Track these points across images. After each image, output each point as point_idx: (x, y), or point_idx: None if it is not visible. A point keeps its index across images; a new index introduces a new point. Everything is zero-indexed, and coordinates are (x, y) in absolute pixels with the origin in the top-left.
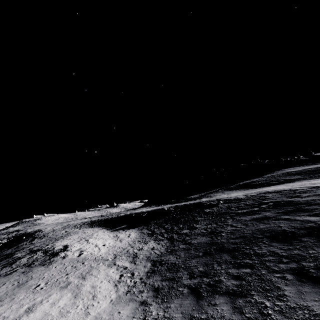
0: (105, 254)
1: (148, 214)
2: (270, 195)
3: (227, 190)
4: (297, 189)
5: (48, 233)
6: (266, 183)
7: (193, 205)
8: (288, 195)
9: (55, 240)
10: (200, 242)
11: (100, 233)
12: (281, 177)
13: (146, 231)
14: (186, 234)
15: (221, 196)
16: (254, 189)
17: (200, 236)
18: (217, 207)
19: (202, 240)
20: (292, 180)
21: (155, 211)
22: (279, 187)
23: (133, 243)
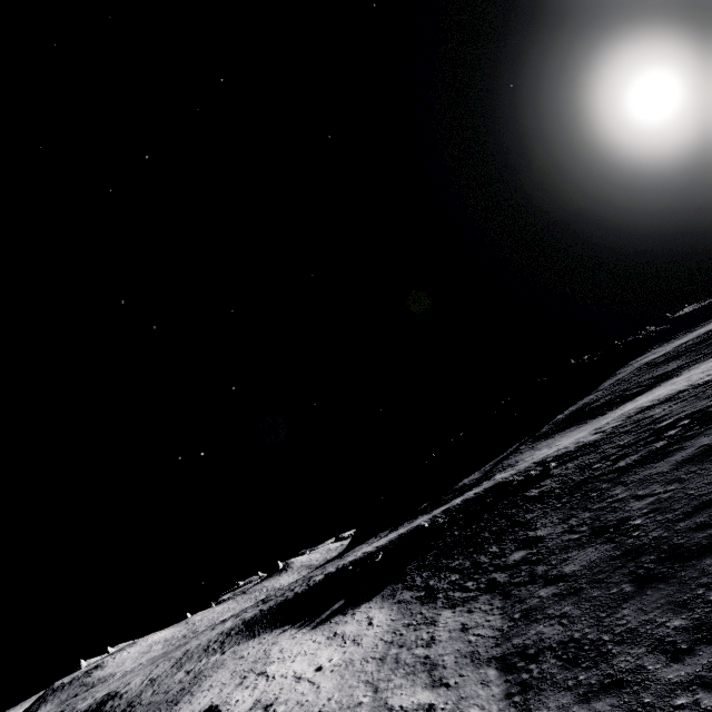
0: (341, 690)
1: (385, 553)
2: (657, 411)
3: (540, 440)
4: (707, 379)
5: (139, 695)
6: (619, 398)
7: (486, 494)
8: (706, 395)
9: (168, 705)
10: (591, 563)
11: (286, 642)
12: (642, 375)
13: (408, 595)
14: (526, 561)
15: (536, 455)
16: (603, 417)
17: (573, 550)
18: (550, 477)
19: (591, 557)
20: (670, 373)
21: (399, 540)
22: (659, 391)
23: (396, 636)
